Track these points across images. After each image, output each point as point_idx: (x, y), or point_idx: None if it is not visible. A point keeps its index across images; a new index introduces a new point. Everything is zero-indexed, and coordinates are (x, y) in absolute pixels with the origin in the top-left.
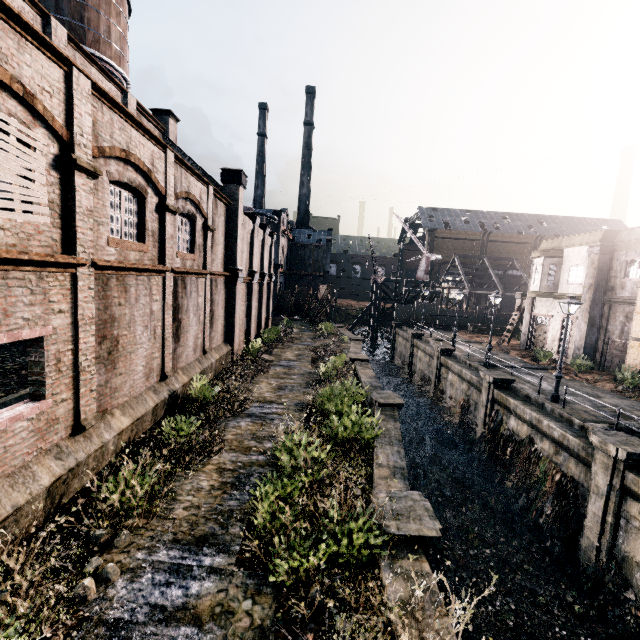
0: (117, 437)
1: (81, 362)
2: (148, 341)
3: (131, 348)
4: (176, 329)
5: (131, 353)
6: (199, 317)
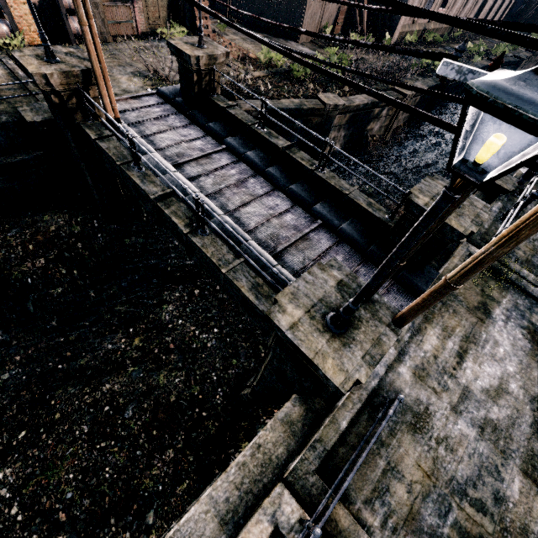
0: (443, 29)
1: (452, 2)
2: (460, 3)
3: (457, 4)
4: (466, 2)
5: (456, 5)
6: (473, 0)
